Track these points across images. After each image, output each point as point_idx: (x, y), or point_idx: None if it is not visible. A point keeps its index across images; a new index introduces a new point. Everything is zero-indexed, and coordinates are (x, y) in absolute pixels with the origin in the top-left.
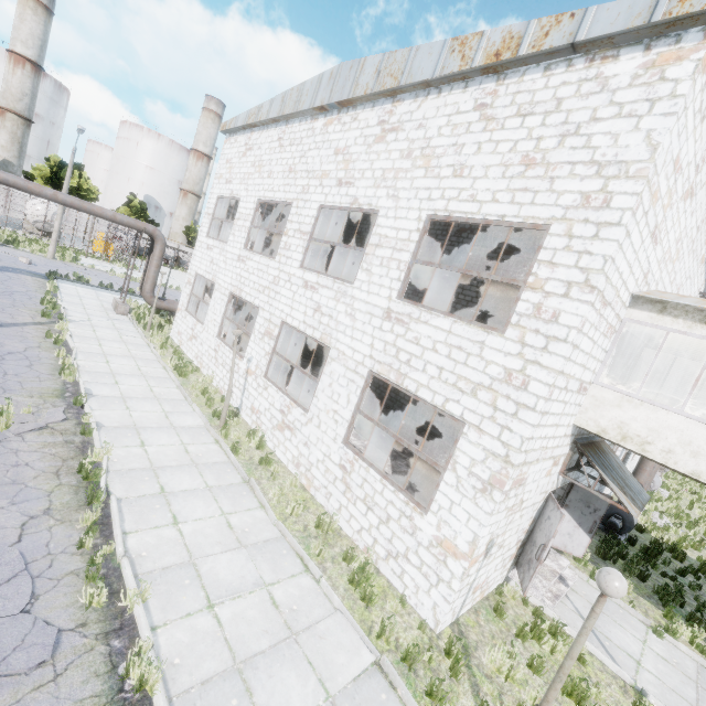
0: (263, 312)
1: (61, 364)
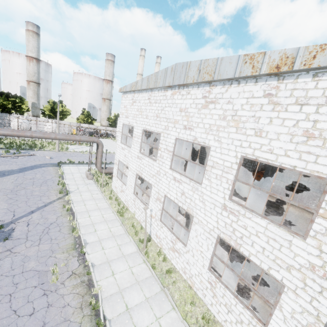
0: (154, 188)
1: (71, 224)
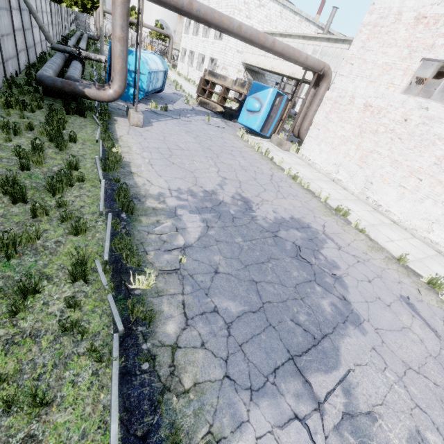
0: (196, 53)
1: None
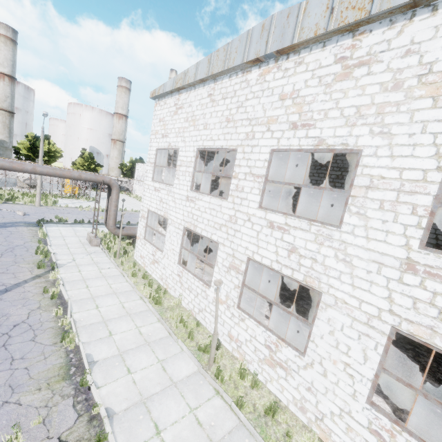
0: (223, 247)
1: (60, 325)
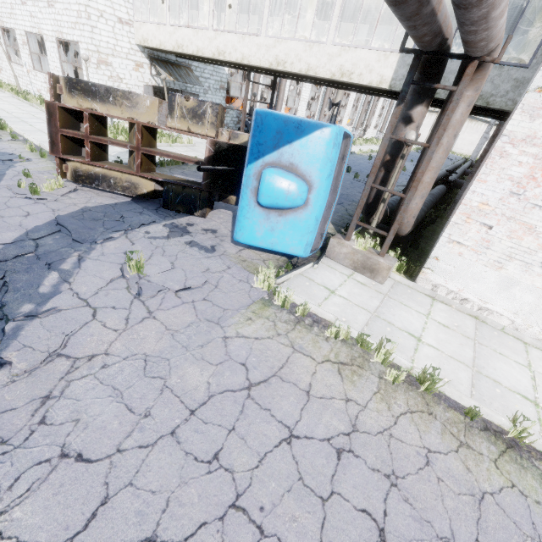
0: (17, 31)
1: None
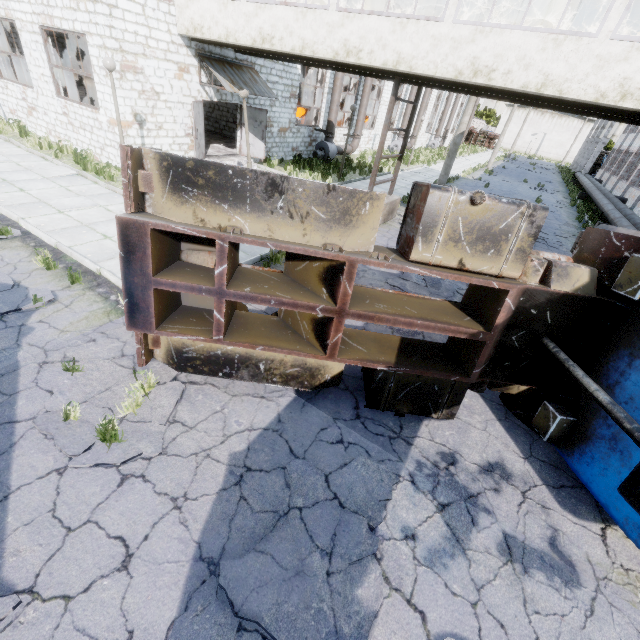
0: None
1: None
